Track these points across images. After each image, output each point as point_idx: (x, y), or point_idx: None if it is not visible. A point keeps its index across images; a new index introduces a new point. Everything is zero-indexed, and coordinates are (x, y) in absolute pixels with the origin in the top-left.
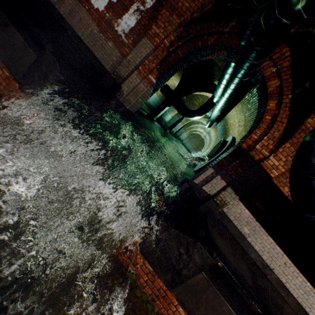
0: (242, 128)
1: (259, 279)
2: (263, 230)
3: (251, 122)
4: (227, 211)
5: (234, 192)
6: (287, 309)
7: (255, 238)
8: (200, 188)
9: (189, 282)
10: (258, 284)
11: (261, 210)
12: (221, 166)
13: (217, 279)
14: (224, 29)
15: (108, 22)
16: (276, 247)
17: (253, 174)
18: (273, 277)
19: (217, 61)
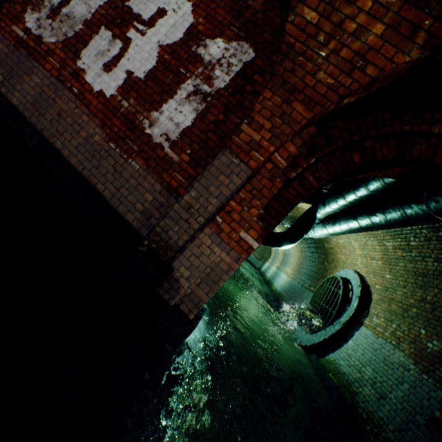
0: (381, 265)
1: None
2: None
3: (412, 264)
4: None
5: None
6: None
7: None
8: None
9: None
10: None
11: None
12: None
13: None
14: (415, 126)
15: (126, 118)
16: None
17: None
18: None
19: None
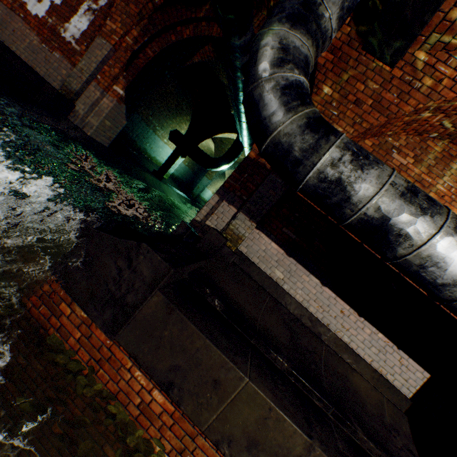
0: None
1: (304, 340)
2: (302, 268)
3: None
4: (248, 252)
5: (248, 218)
6: (356, 380)
7: (293, 283)
8: (203, 225)
9: (141, 317)
10: (301, 344)
11: (293, 239)
12: (228, 188)
13: (198, 312)
14: (198, 15)
15: (51, 29)
16: (324, 289)
17: (267, 187)
18: (330, 336)
19: (226, 81)
